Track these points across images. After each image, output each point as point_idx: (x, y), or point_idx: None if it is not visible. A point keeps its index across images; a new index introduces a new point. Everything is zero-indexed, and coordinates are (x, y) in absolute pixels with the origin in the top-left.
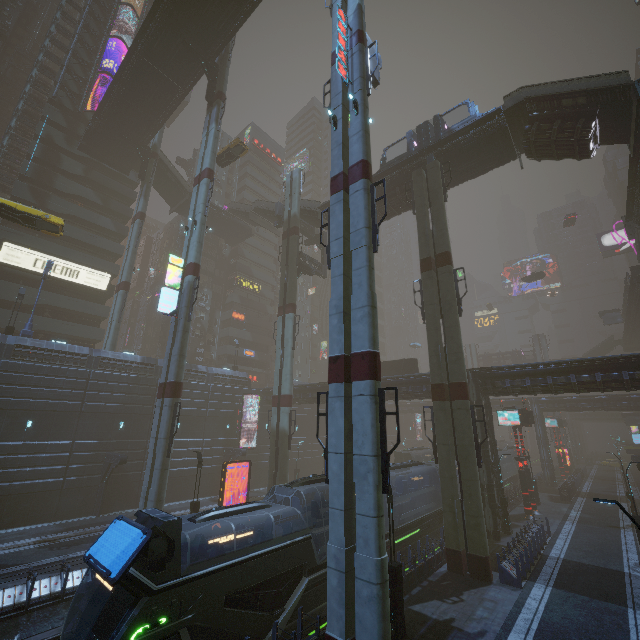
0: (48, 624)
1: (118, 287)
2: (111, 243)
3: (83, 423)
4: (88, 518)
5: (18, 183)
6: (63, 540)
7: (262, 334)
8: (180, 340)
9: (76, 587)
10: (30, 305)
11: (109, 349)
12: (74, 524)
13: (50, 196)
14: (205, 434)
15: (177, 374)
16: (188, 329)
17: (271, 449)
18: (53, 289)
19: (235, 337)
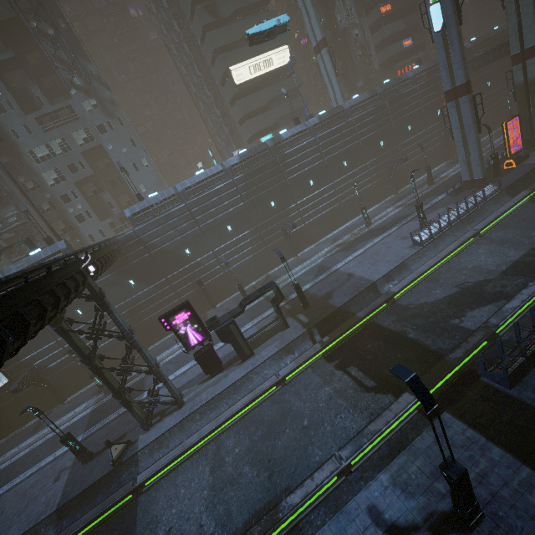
0: (480, 216)
1: (317, 49)
2: (268, 15)
3: (364, 152)
4: (393, 196)
5: (197, 11)
6: (408, 203)
7: (410, 13)
8: (459, 47)
9: (477, 203)
10: (265, 104)
11: (342, 101)
12: (393, 200)
13: (216, 5)
14: (426, 126)
15: (466, 75)
16: (460, 33)
17: (519, 102)
18: (264, 85)
19: (390, 35)
